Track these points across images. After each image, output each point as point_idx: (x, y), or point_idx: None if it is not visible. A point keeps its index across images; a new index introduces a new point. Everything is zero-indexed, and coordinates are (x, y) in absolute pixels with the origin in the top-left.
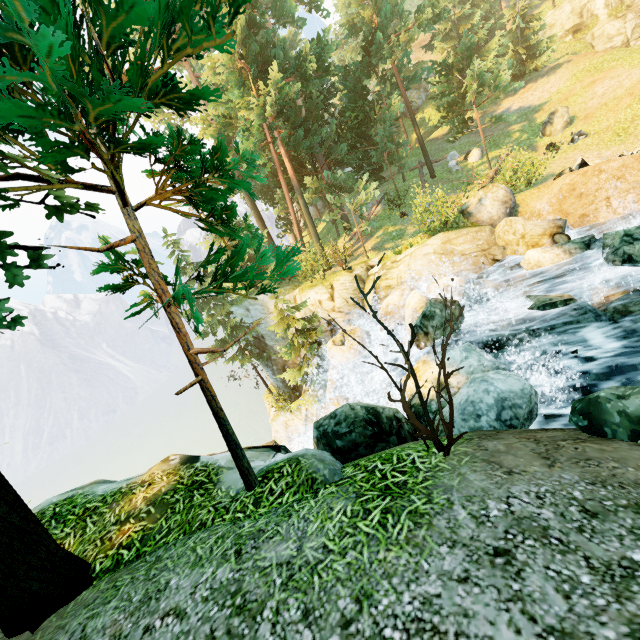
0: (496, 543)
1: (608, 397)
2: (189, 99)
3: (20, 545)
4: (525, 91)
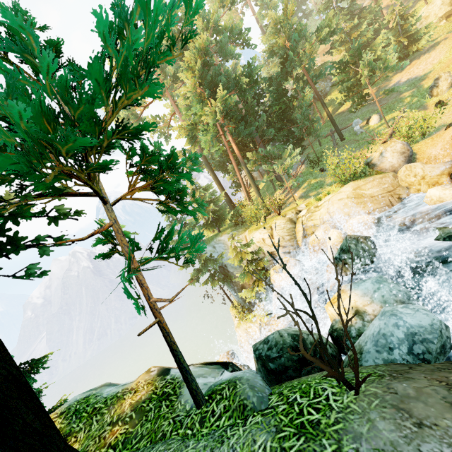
0: None
1: None
2: (133, 134)
3: (39, 445)
4: (411, 67)
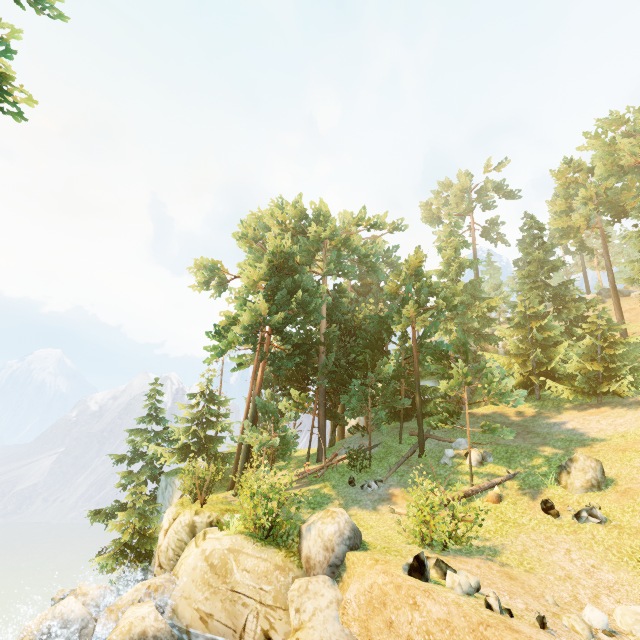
0: None
1: None
2: None
3: None
4: (595, 412)
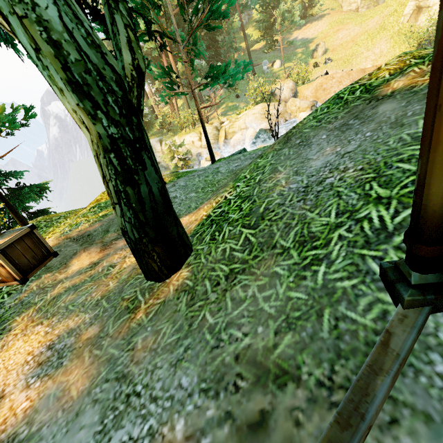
0: None
1: None
2: None
3: None
4: (306, 28)
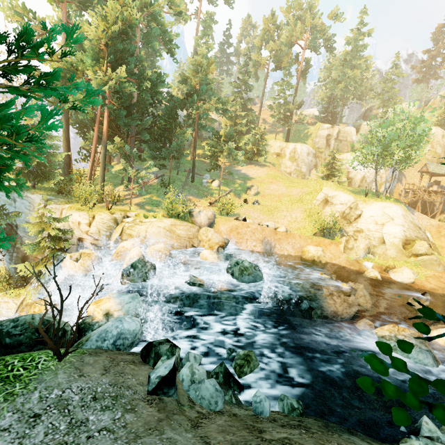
0: (38, 411)
1: (156, 344)
2: None
3: None
4: (250, 167)
